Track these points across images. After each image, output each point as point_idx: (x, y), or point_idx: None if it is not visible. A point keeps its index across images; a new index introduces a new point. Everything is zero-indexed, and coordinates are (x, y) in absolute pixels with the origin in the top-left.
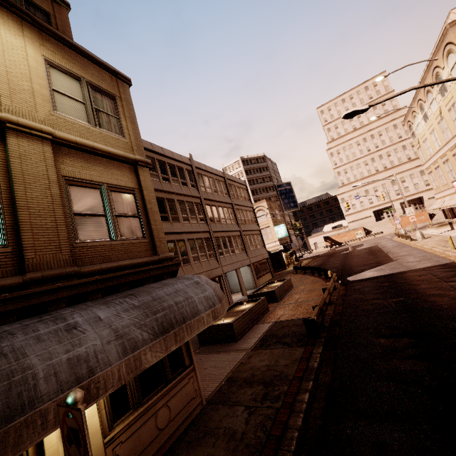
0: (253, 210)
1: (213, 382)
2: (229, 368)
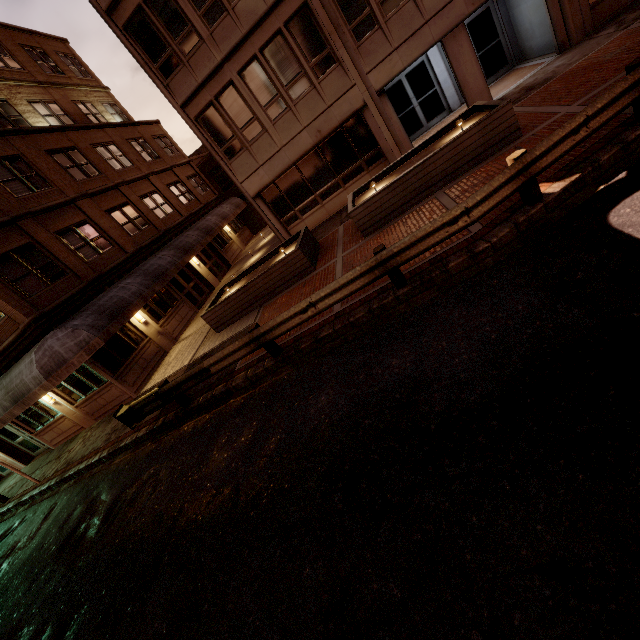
0: None
1: (156, 380)
2: (168, 374)
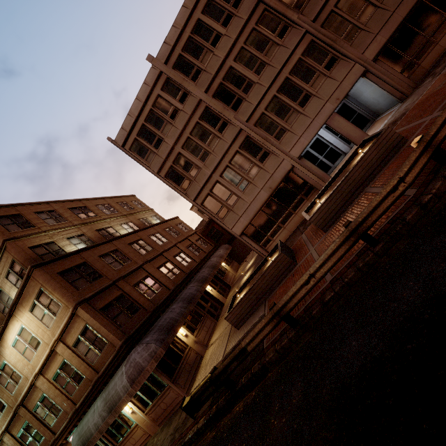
0: None
1: (200, 379)
2: (208, 372)
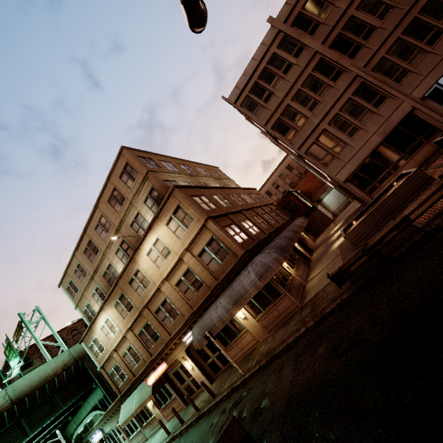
0: None
1: (314, 292)
2: (326, 283)
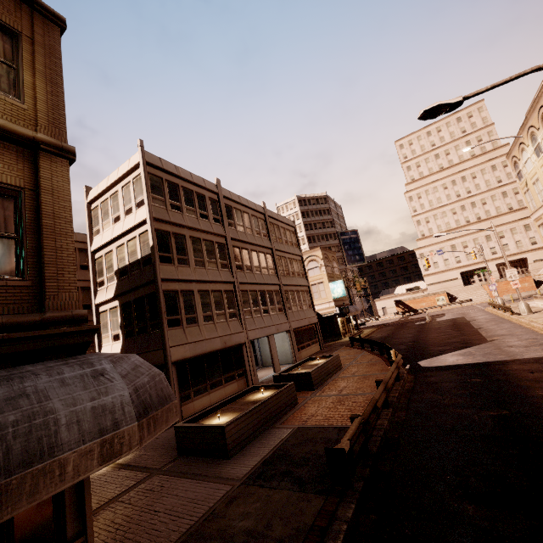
0: (301, 259)
1: None
2: (189, 522)
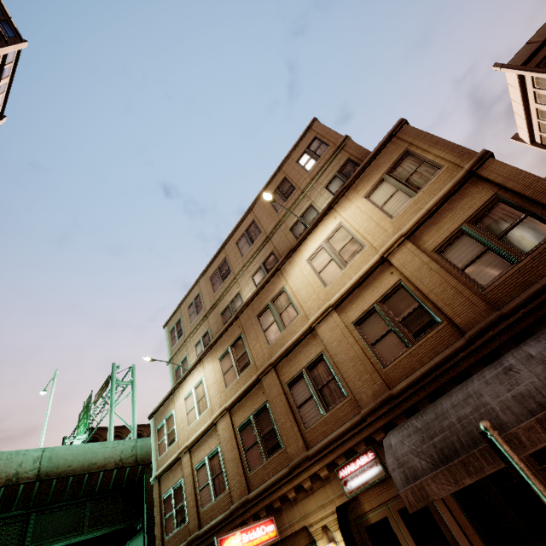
0: None
1: None
2: None
